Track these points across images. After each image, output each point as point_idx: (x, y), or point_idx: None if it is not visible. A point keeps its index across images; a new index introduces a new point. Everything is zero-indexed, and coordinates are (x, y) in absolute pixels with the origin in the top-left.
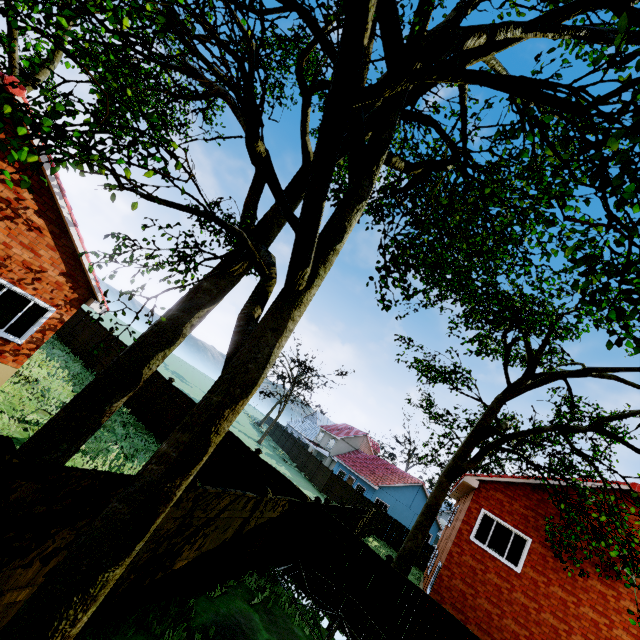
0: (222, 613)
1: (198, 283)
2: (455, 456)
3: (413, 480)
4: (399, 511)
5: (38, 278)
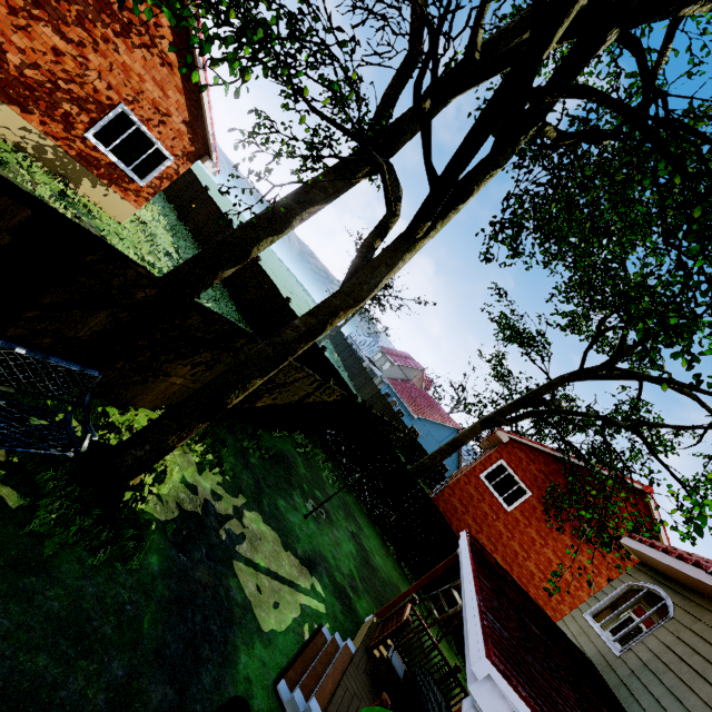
0: (278, 446)
1: (316, 177)
2: (497, 411)
3: (452, 423)
4: (428, 442)
5: (163, 122)
